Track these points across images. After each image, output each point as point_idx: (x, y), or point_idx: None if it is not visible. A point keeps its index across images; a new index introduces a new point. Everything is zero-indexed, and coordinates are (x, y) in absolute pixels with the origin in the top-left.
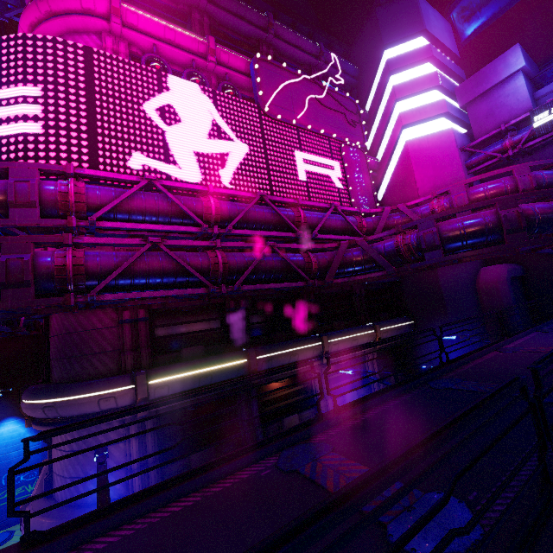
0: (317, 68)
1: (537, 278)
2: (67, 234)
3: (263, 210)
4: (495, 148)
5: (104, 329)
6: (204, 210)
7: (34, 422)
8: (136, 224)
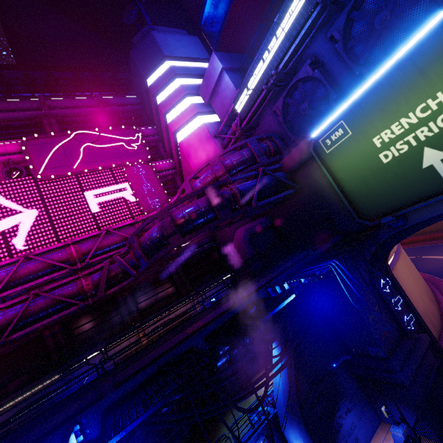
0: (102, 112)
1: (279, 224)
2: None
3: (34, 263)
4: (230, 131)
5: None
6: None
7: None
8: None
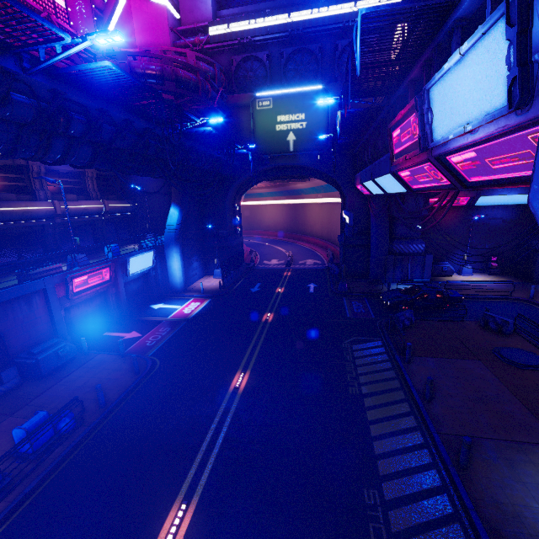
0: None
1: None
2: None
3: None
4: (191, 39)
5: None
6: None
7: None
8: None
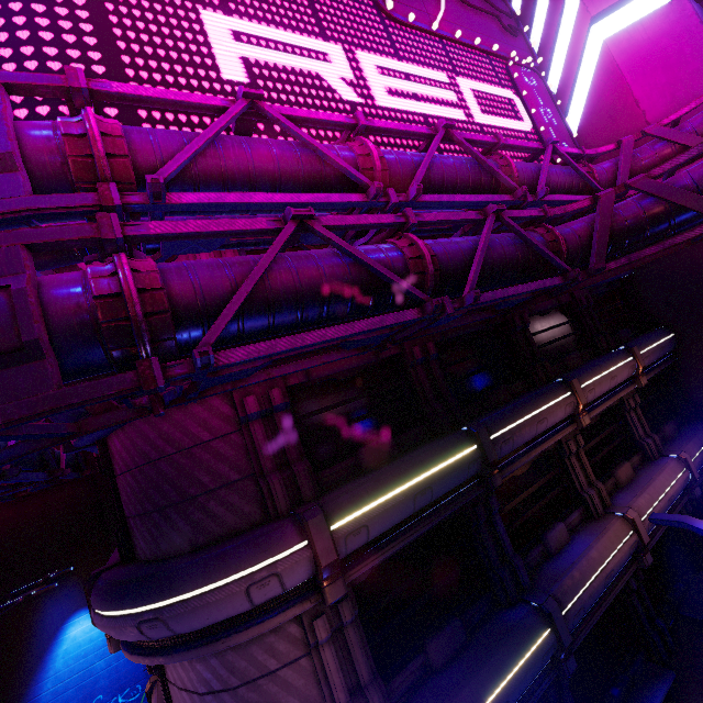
0: None
1: None
2: (107, 215)
3: (451, 159)
4: None
5: (214, 441)
6: (359, 162)
7: (124, 647)
8: (245, 194)
